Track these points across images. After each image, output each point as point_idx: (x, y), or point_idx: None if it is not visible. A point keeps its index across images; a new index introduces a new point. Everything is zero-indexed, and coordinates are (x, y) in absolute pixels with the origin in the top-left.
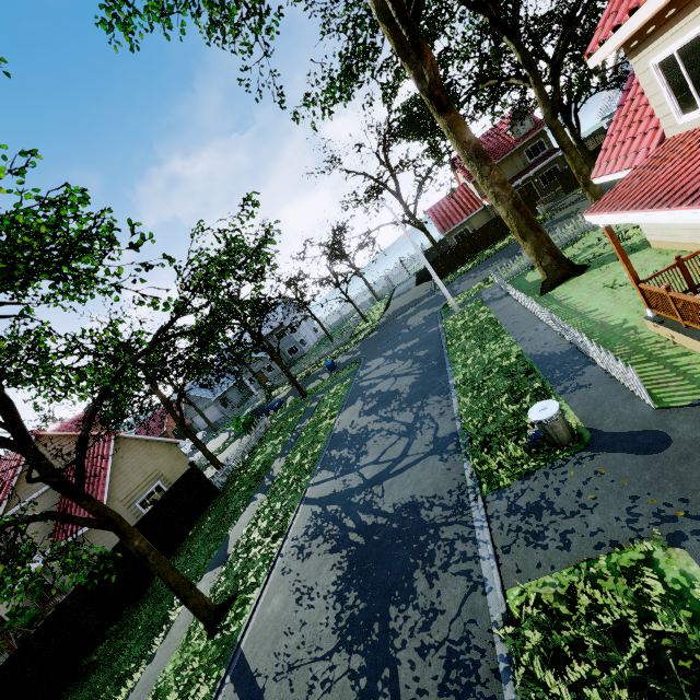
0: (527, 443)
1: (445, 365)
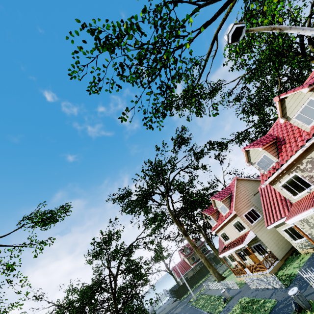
0: (223, 301)
1: (198, 310)
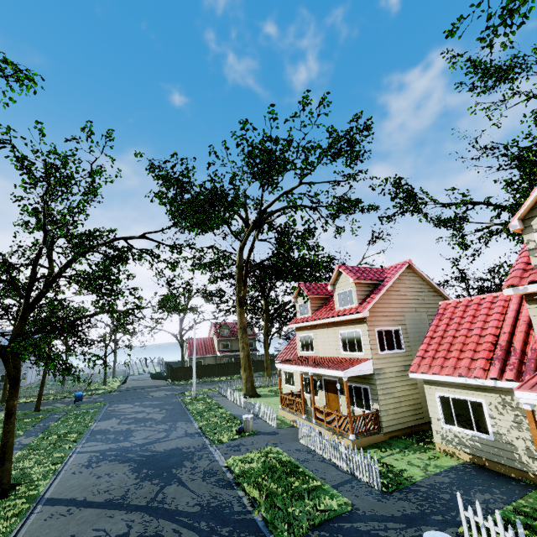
0: (237, 429)
1: (187, 413)
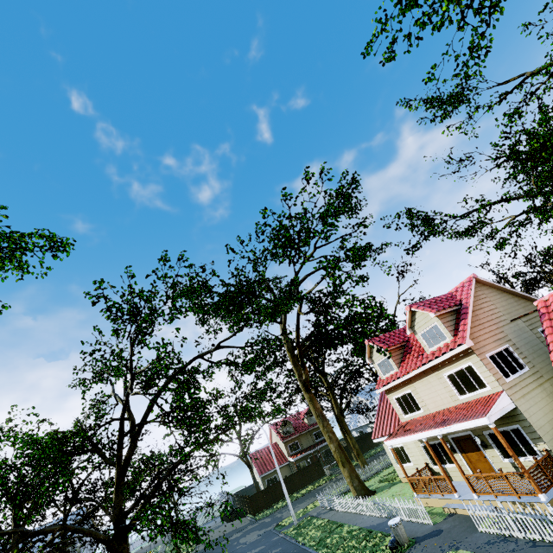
0: (390, 545)
1: (305, 549)
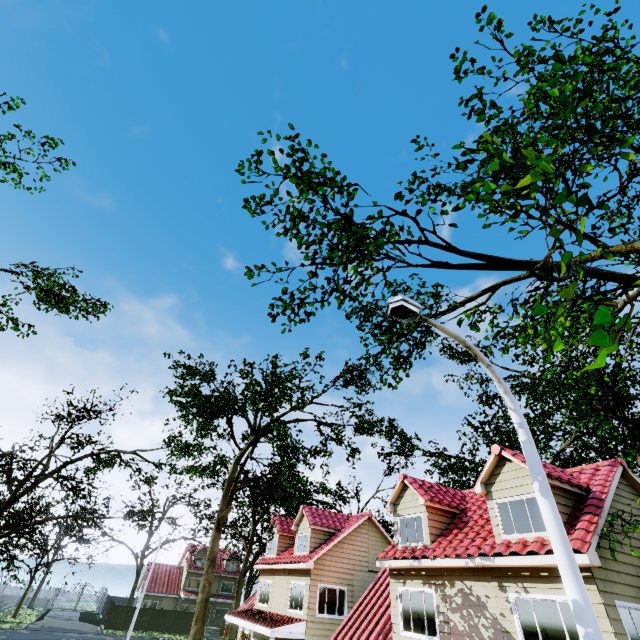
0: None
1: None
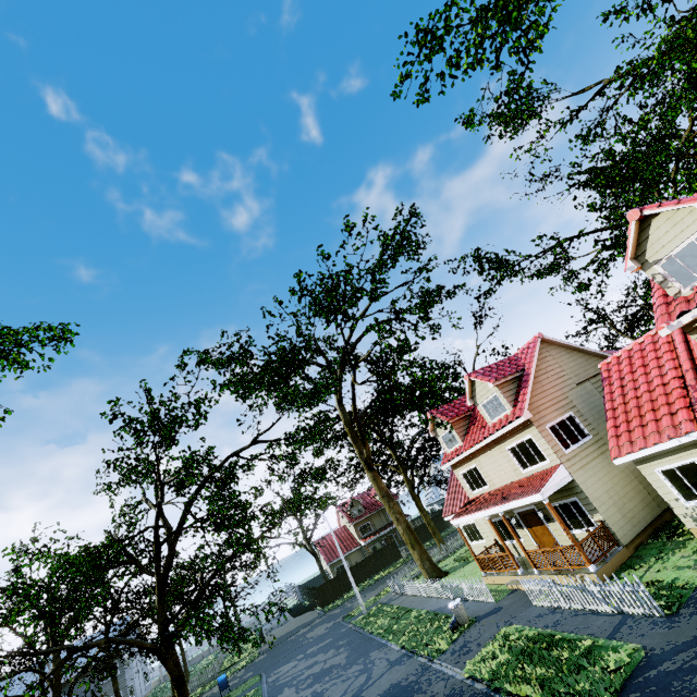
0: (451, 626)
1: (372, 638)
